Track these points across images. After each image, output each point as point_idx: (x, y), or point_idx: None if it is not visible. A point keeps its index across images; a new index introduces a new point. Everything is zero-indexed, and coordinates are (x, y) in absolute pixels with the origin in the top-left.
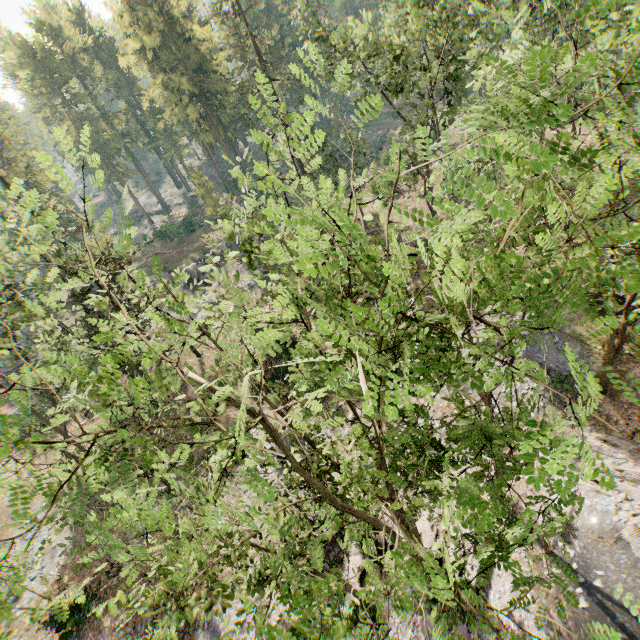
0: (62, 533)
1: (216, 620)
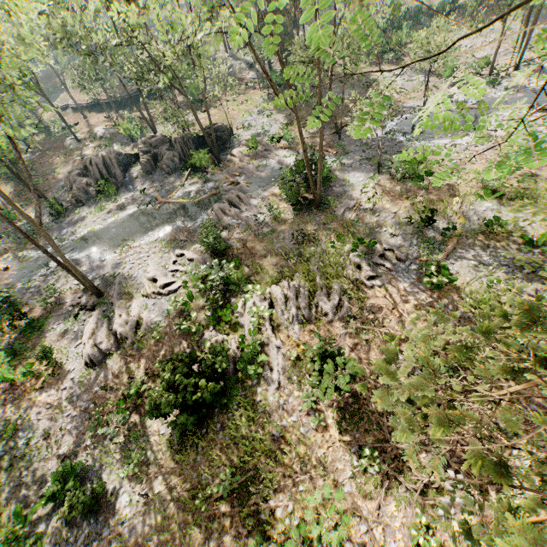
0: (274, 115)
1: (409, 106)
